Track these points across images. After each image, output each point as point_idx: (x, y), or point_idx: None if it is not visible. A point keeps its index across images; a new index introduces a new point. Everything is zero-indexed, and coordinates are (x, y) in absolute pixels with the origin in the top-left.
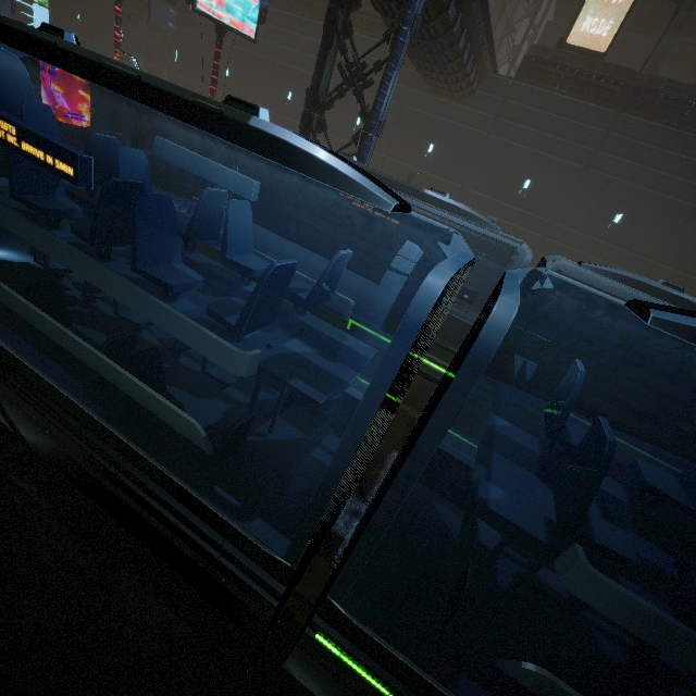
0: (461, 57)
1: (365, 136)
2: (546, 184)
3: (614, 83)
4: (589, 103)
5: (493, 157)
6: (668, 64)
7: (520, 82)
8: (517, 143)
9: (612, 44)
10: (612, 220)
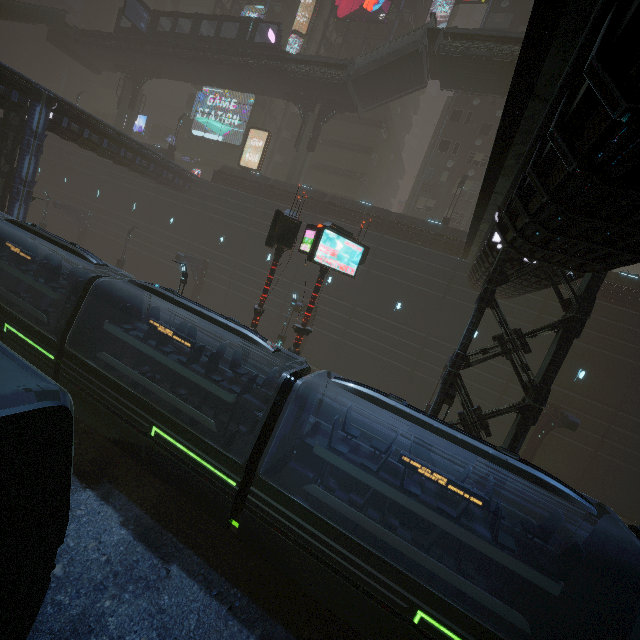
0: (135, 162)
1: (13, 186)
2: (232, 238)
3: (257, 183)
4: (244, 193)
5: (204, 223)
6: (336, 182)
7: (214, 183)
8: (215, 215)
9: (259, 165)
10: (267, 257)
